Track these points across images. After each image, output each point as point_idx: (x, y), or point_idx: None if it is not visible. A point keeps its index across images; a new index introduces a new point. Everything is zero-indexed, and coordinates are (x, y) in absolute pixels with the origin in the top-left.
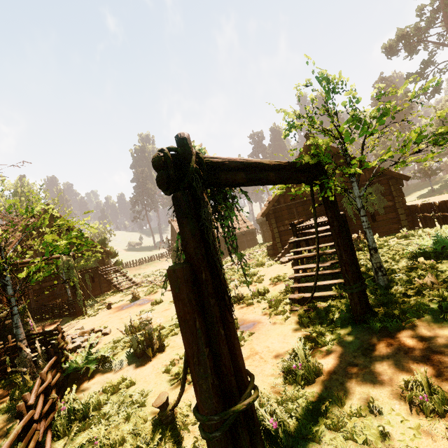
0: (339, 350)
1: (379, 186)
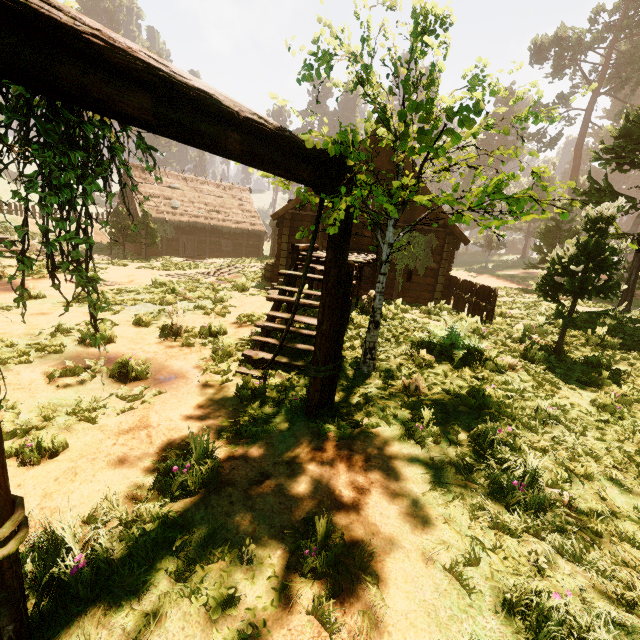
0: (262, 449)
1: (433, 238)
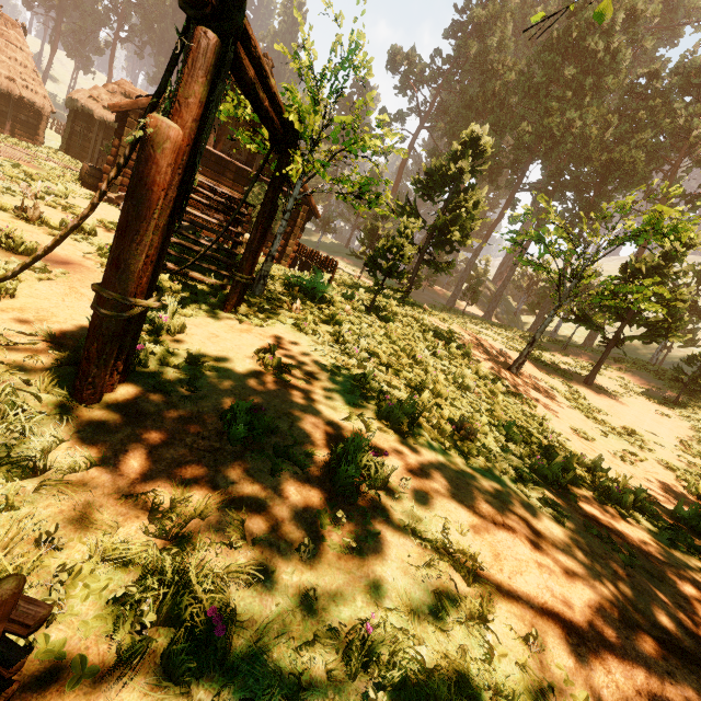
0: (204, 323)
1: None
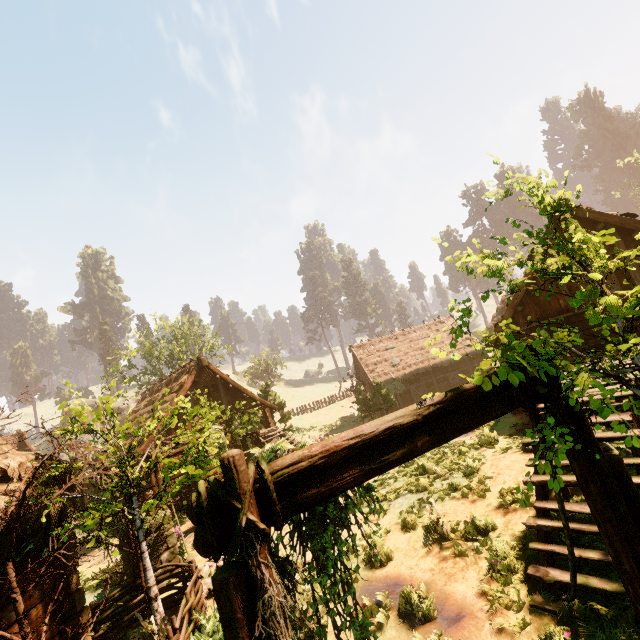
0: None
1: None
